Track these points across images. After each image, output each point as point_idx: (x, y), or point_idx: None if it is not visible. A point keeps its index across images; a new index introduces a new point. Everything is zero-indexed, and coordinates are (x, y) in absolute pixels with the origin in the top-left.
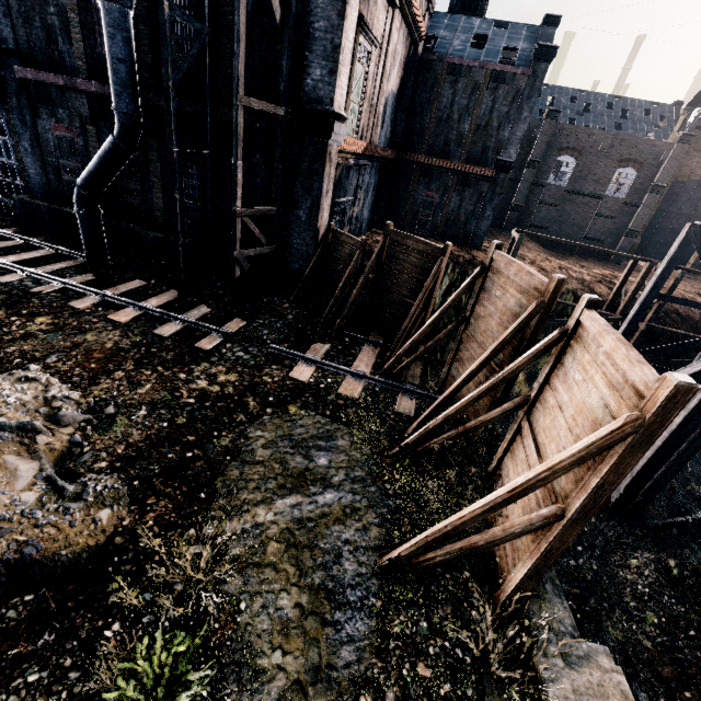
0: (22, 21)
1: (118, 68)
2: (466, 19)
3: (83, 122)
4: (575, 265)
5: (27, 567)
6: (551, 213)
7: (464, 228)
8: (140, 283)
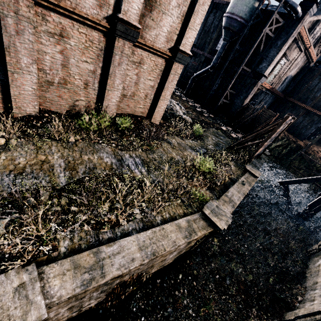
0: (201, 39)
1: (219, 54)
2: None
3: (200, 62)
4: None
5: (182, 118)
6: None
7: (299, 130)
8: (193, 101)
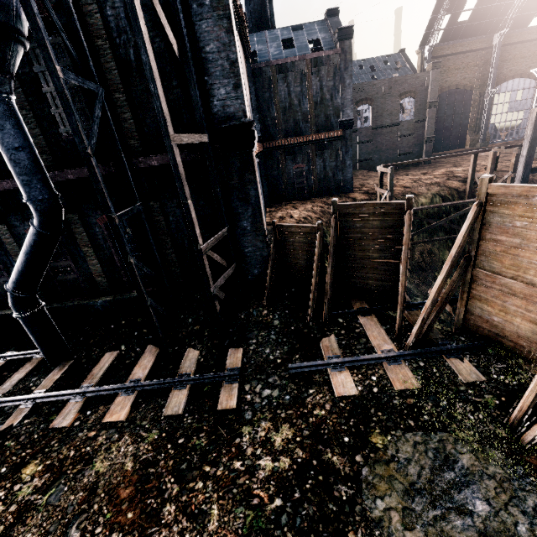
0: None
1: (18, 157)
2: (268, 32)
3: None
4: (419, 175)
5: None
6: (369, 147)
7: (334, 180)
8: (111, 355)
